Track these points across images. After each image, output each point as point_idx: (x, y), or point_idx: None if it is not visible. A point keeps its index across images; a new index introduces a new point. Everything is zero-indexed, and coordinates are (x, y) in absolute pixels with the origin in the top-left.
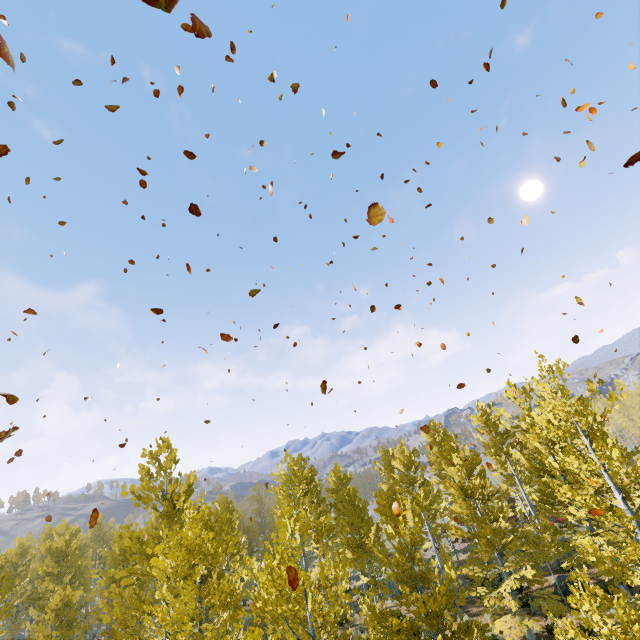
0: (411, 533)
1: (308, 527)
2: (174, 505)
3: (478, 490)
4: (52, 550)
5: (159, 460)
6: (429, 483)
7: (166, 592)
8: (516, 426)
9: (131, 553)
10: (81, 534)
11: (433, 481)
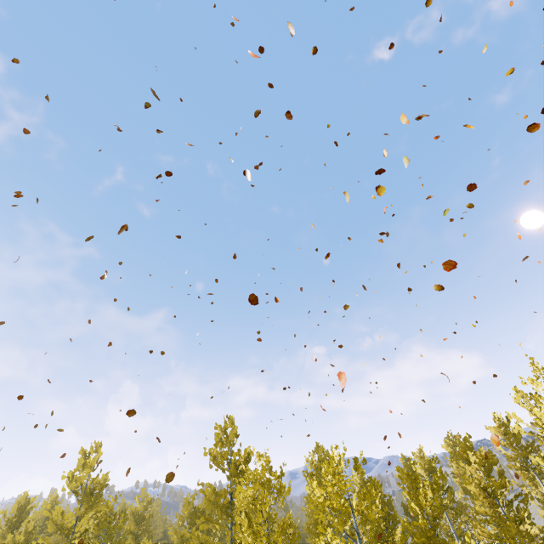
0: (431, 504)
1: (348, 462)
2: (237, 469)
3: (498, 489)
4: (135, 512)
5: (226, 432)
6: (452, 490)
7: (244, 518)
8: (531, 431)
9: (196, 518)
10: (154, 503)
11: (459, 496)
